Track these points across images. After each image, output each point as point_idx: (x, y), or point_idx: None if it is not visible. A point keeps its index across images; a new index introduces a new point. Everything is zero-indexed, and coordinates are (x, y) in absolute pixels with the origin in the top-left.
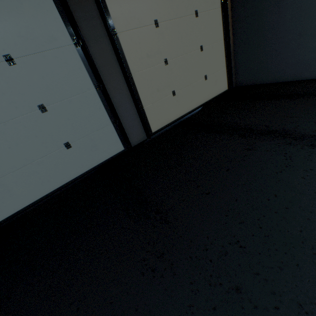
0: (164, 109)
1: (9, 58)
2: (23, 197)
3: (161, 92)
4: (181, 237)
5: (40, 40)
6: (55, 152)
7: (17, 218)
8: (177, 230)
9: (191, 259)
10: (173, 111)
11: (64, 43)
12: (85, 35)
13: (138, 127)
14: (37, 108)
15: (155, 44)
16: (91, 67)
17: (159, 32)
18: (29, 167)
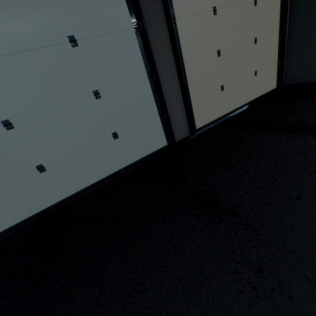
0: (210, 104)
1: (72, 39)
2: (69, 186)
3: (209, 86)
4: (280, 249)
5: (103, 22)
6: (102, 142)
7: (61, 207)
8: (271, 239)
9: (309, 280)
10: (219, 107)
11: (125, 26)
12: (145, 19)
13: (183, 122)
14: (92, 94)
15: (210, 33)
16: (146, 55)
17: (216, 20)
18: (77, 155)
